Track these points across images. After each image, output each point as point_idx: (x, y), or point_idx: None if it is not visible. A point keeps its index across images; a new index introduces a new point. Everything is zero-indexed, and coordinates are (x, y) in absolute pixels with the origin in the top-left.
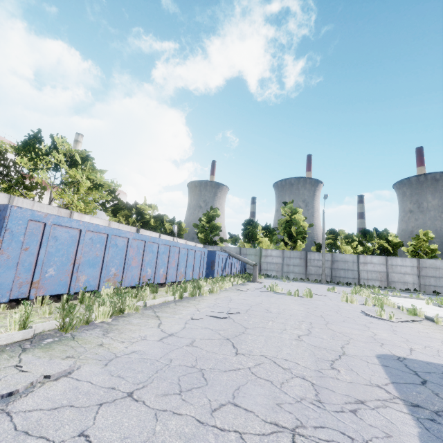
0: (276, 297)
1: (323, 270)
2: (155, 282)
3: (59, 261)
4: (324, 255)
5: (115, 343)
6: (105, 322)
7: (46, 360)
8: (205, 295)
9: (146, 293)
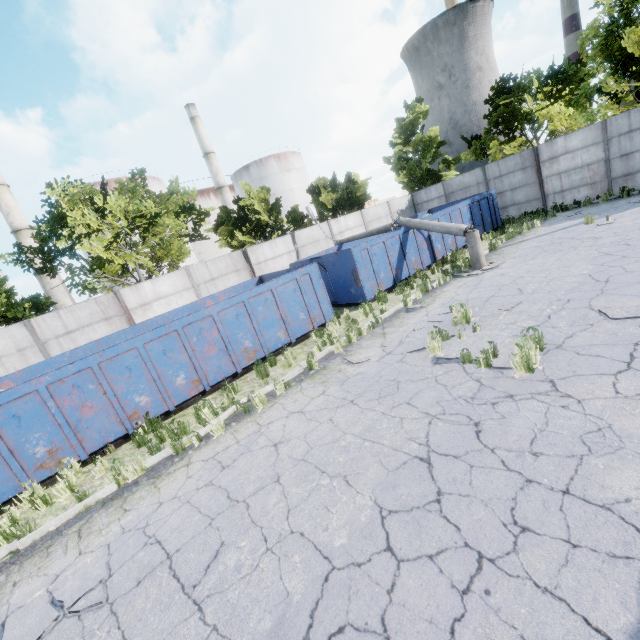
0: (400, 395)
1: None
2: (172, 406)
3: None
4: None
5: None
6: None
7: None
8: (221, 434)
9: (100, 469)
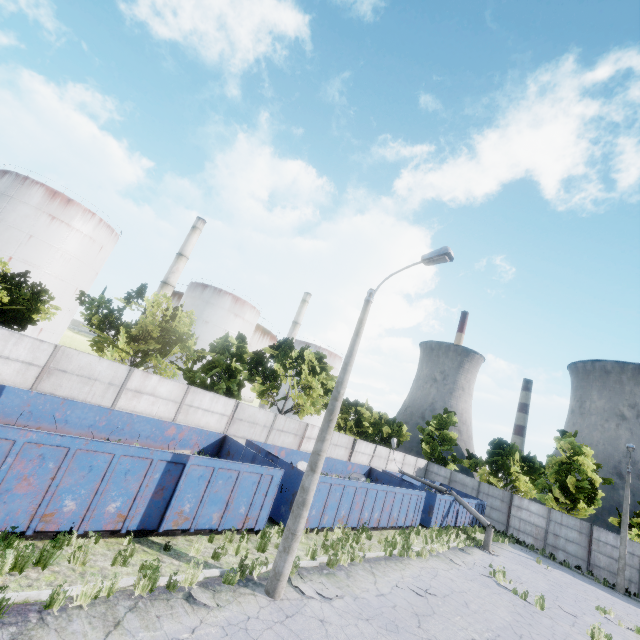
0: (493, 590)
1: (620, 568)
2: (369, 525)
3: (318, 505)
4: (624, 542)
5: (354, 587)
6: (345, 566)
7: (331, 585)
8: (413, 559)
9: (363, 539)
